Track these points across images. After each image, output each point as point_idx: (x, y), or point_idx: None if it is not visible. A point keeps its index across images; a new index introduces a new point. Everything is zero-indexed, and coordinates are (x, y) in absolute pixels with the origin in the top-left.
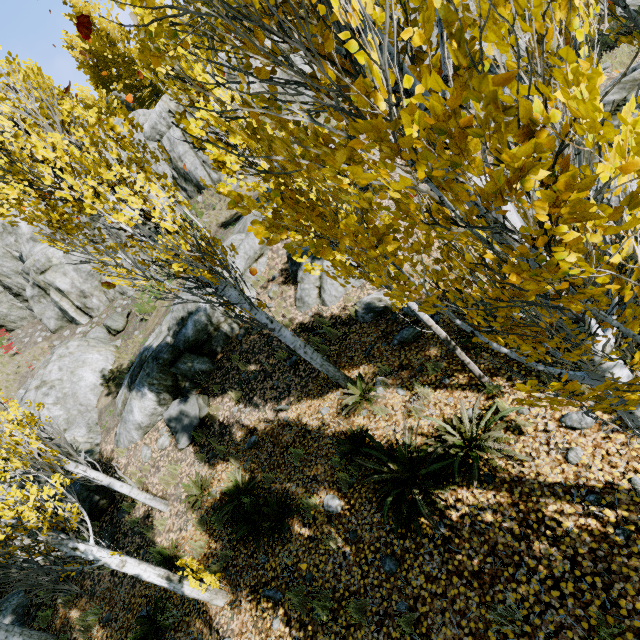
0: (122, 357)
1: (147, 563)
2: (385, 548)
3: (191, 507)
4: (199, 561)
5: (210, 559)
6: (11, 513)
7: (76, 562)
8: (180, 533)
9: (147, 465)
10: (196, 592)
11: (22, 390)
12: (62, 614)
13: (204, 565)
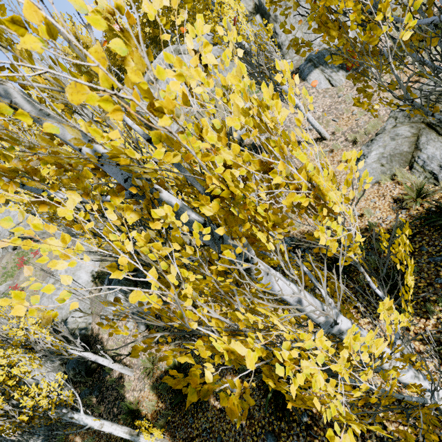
0: (104, 263)
1: (117, 424)
2: (268, 426)
3: (147, 375)
4: (152, 415)
5: (158, 414)
6: (32, 402)
7: (73, 425)
8: (140, 393)
9: (120, 341)
10: (148, 441)
11: (44, 284)
12: (71, 438)
13: (155, 418)
